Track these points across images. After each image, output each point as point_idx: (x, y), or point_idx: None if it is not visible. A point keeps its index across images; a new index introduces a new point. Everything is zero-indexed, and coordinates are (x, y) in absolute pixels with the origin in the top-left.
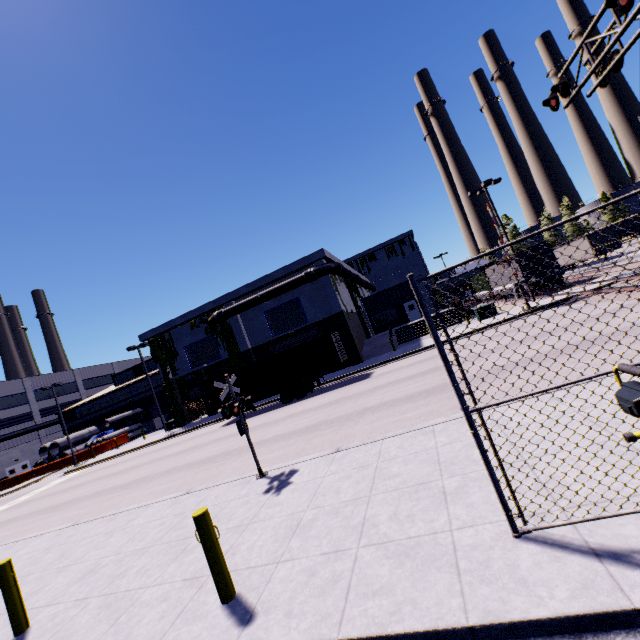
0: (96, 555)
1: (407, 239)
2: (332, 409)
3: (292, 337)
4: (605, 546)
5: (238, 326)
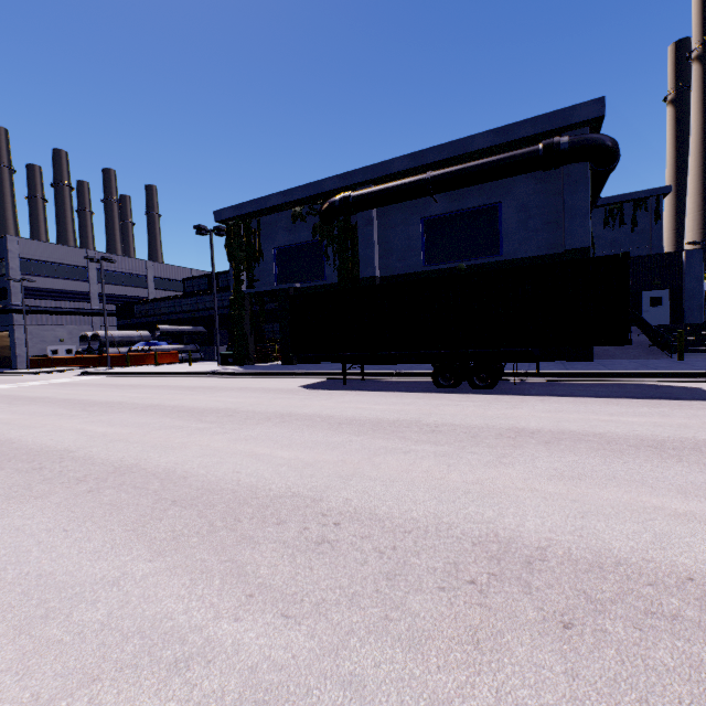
0: None
1: (653, 200)
2: None
3: None
4: None
5: (369, 232)
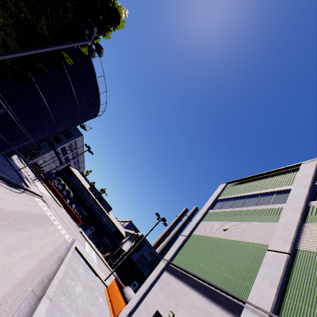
0: None
1: None
2: None
3: None
4: None
5: None
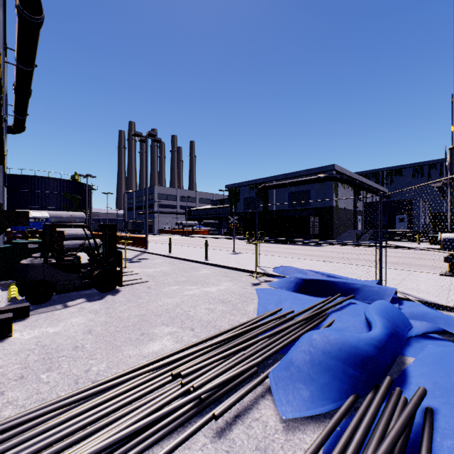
0: (186, 250)
1: (438, 165)
2: (283, 249)
3: (298, 211)
4: (264, 269)
5: (272, 196)
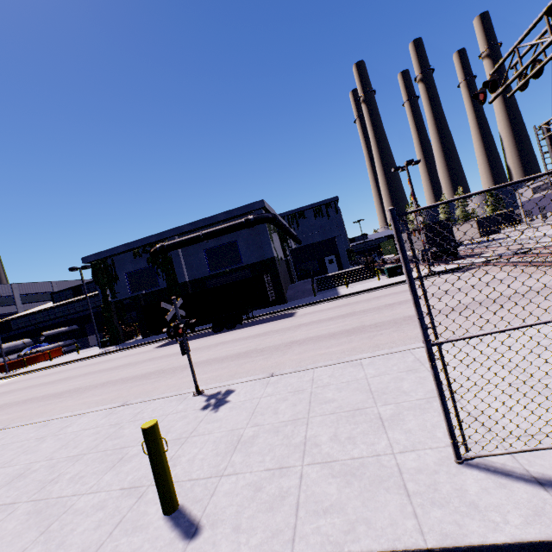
0: (26, 460)
1: (333, 203)
2: (261, 340)
3: (227, 275)
4: (546, 476)
5: (178, 260)
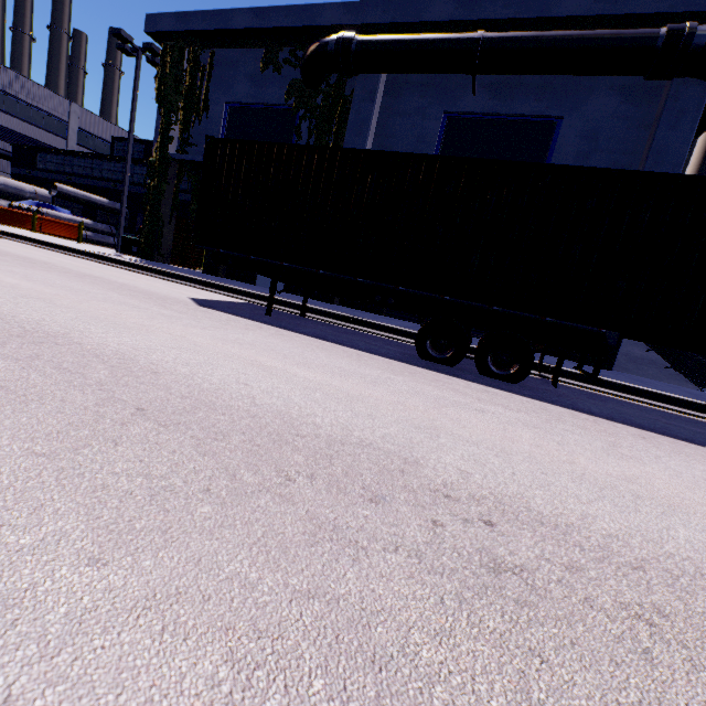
0: None
1: None
2: None
3: None
4: None
5: (366, 111)
